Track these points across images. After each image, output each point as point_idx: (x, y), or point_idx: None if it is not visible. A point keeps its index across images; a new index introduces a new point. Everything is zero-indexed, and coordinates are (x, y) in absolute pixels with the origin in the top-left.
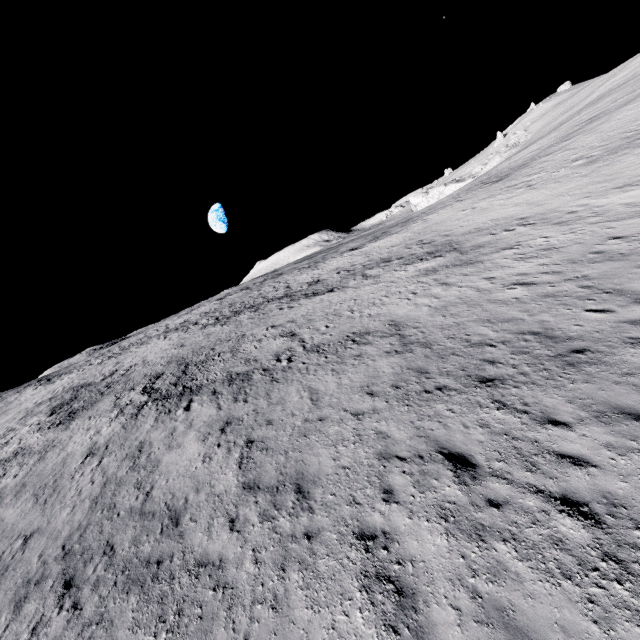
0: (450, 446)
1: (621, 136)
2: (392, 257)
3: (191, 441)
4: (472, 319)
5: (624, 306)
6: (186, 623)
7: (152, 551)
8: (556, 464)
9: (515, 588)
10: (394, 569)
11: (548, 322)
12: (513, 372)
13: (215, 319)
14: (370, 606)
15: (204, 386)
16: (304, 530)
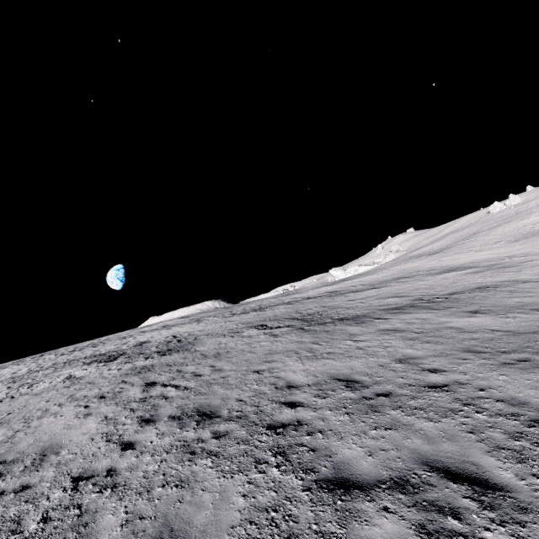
0: None
1: (518, 234)
2: (406, 276)
3: (455, 319)
4: None
5: None
6: None
7: None
8: None
9: None
10: None
11: None
12: None
13: (232, 314)
14: None
15: (365, 314)
16: None
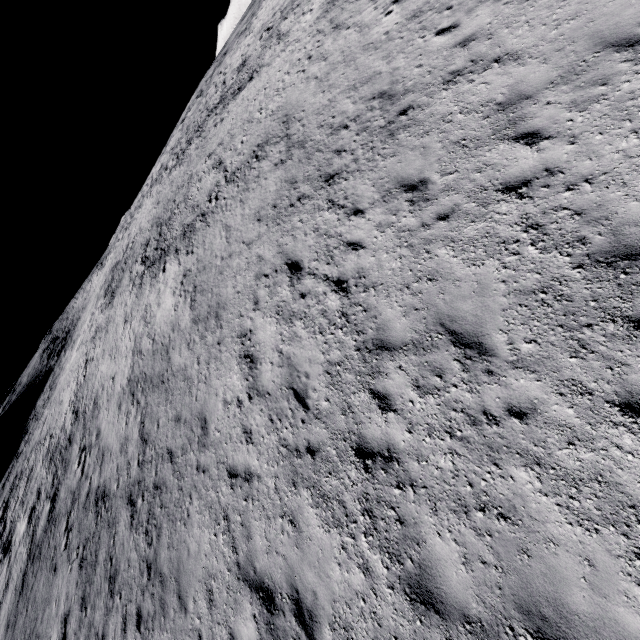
0: (293, 256)
1: None
2: None
3: (168, 297)
4: (342, 89)
5: (472, 10)
6: (175, 398)
7: (160, 370)
8: (344, 253)
9: (297, 345)
10: (251, 350)
11: (398, 70)
12: (349, 161)
13: (176, 158)
14: (240, 372)
15: (171, 246)
16: (218, 340)
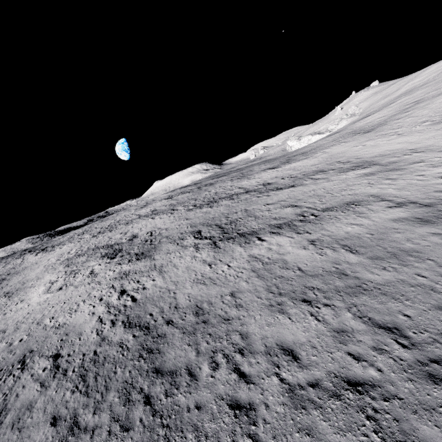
0: None
1: None
2: (324, 169)
3: (294, 250)
4: (431, 191)
5: None
6: (413, 297)
7: (346, 284)
8: None
9: None
10: None
11: None
12: None
13: (193, 206)
14: None
15: (257, 231)
16: (436, 265)
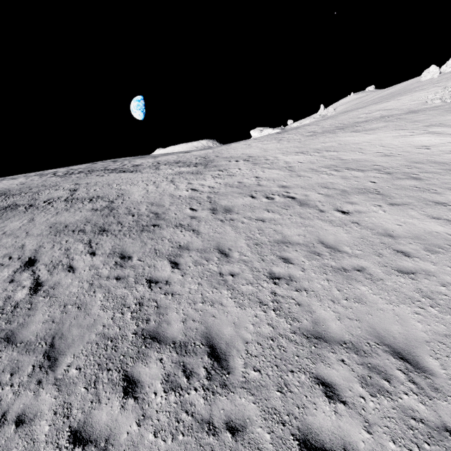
0: (39, 256)
1: (337, 125)
2: (182, 161)
3: None
4: (149, 201)
5: (203, 209)
6: None
7: None
8: (62, 270)
9: None
10: None
11: (169, 210)
12: (118, 229)
13: (65, 173)
14: None
15: None
16: None
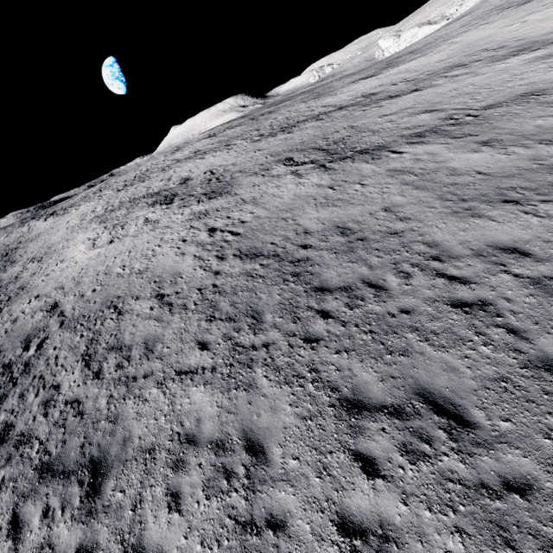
0: None
1: None
2: (463, 63)
3: (460, 155)
4: None
5: None
6: None
7: None
8: None
9: None
10: None
11: None
12: None
13: (260, 136)
14: None
15: (386, 145)
16: None
